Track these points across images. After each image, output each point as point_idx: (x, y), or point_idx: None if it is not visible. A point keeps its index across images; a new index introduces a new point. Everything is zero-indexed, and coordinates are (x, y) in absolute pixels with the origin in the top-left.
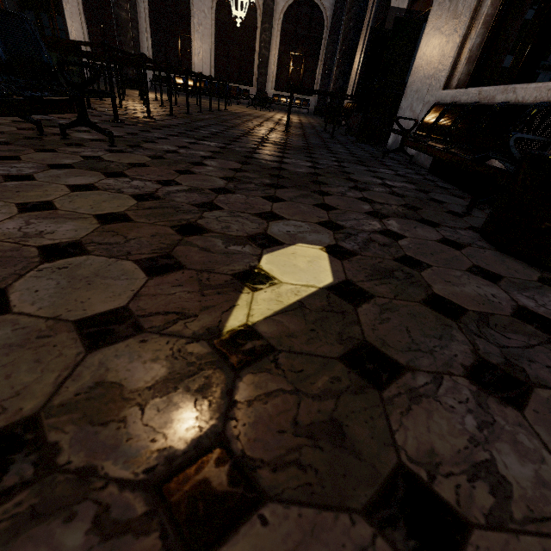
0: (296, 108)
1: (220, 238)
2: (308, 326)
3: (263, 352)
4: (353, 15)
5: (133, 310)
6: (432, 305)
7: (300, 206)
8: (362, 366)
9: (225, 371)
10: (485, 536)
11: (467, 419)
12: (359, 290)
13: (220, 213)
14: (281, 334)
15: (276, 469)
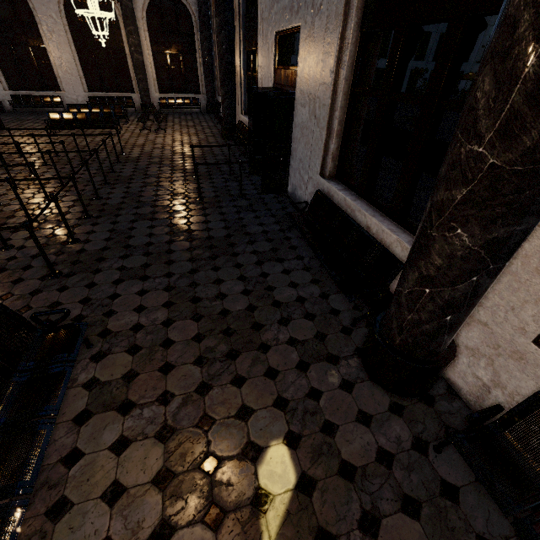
0: (187, 108)
1: (229, 464)
2: (295, 529)
3: None
4: (223, 39)
5: None
6: (342, 473)
7: (257, 382)
8: None
9: None
10: None
11: None
12: (309, 480)
13: (217, 429)
14: None
15: None
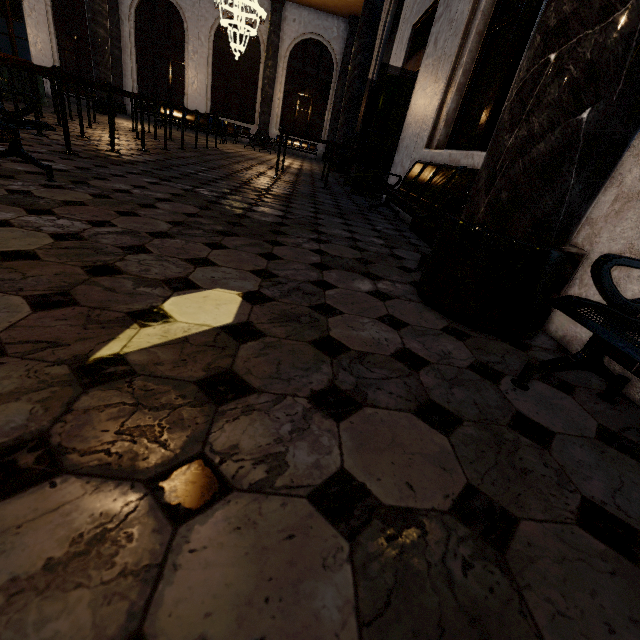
0: (303, 153)
1: (133, 279)
2: (181, 357)
3: (122, 375)
4: (358, 64)
5: (3, 338)
6: (319, 344)
7: (242, 254)
8: (215, 388)
9: (75, 388)
10: (240, 496)
11: (285, 426)
12: (254, 330)
13: (146, 257)
14: (149, 362)
15: (84, 454)
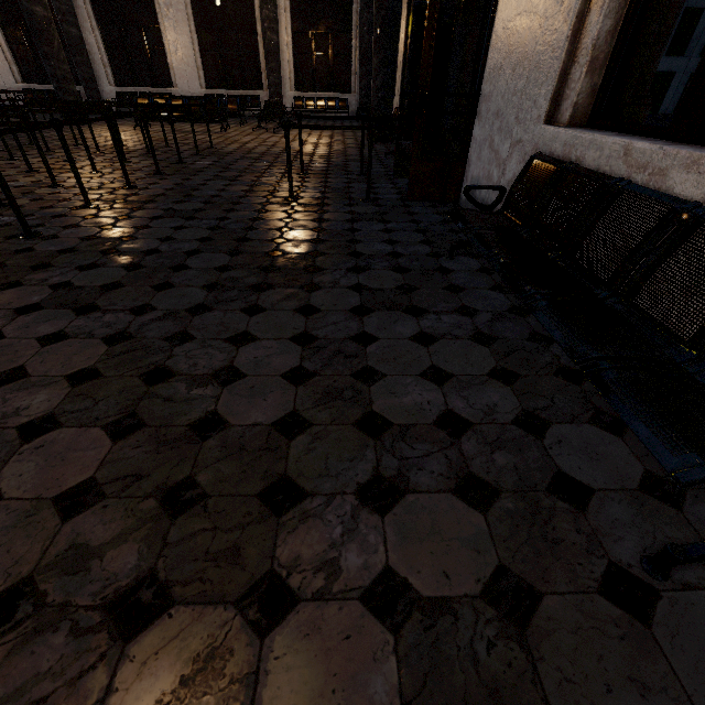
0: (331, 114)
1: None
2: None
3: None
4: None
5: None
6: None
7: None
8: None
9: None
10: None
11: None
12: None
13: None
14: None
15: None
